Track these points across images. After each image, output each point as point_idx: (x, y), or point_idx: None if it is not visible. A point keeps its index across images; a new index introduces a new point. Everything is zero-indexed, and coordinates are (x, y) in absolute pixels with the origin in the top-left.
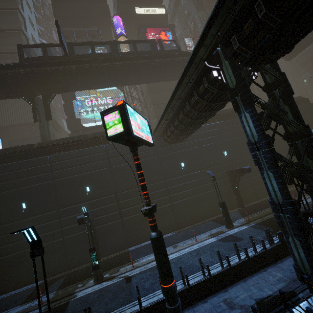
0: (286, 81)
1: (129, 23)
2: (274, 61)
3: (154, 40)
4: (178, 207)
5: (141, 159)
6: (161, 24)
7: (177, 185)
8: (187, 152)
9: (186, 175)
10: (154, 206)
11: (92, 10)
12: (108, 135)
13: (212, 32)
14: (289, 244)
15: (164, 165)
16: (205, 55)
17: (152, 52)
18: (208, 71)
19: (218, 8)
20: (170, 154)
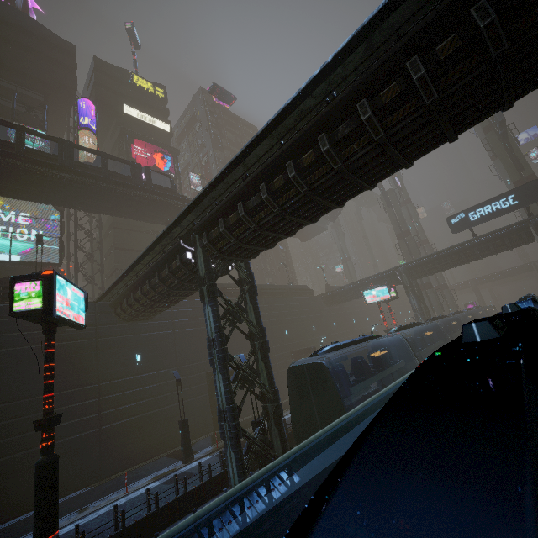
0: (253, 282)
1: (108, 116)
2: (243, 261)
3: (140, 165)
4: (112, 434)
5: (61, 341)
6: (160, 142)
7: (120, 393)
8: (151, 337)
9: (141, 376)
10: (58, 416)
11: (42, 71)
12: (13, 310)
13: (188, 219)
14: (227, 460)
15: (104, 355)
16: (182, 233)
17: (132, 179)
18: (183, 249)
19: (192, 206)
20: (122, 338)
